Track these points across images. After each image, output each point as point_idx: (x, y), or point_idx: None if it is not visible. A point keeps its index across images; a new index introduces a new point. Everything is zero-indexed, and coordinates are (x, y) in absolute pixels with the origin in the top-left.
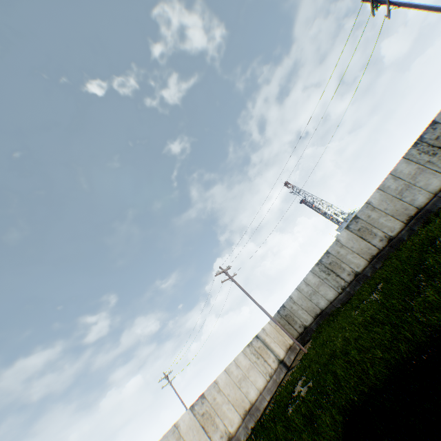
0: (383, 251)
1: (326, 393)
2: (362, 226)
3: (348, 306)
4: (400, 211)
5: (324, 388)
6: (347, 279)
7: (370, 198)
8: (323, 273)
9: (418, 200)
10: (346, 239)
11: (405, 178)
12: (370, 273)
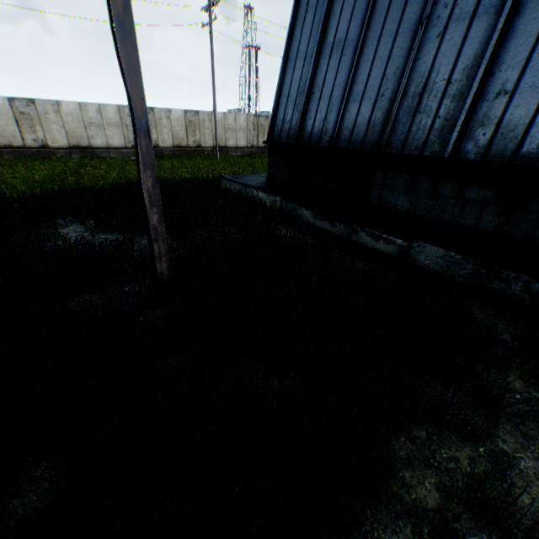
0: (29, 150)
1: None
2: (31, 114)
3: None
4: (78, 135)
5: None
6: None
7: (65, 103)
8: None
9: (97, 141)
10: None
11: (106, 119)
12: None
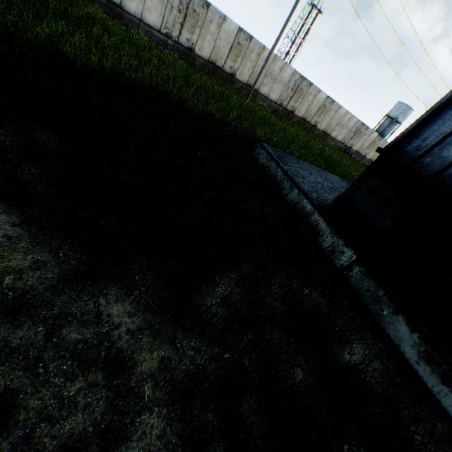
0: None
1: None
2: None
3: None
4: None
5: None
6: None
7: None
8: None
9: (131, 5)
10: None
11: None
12: None
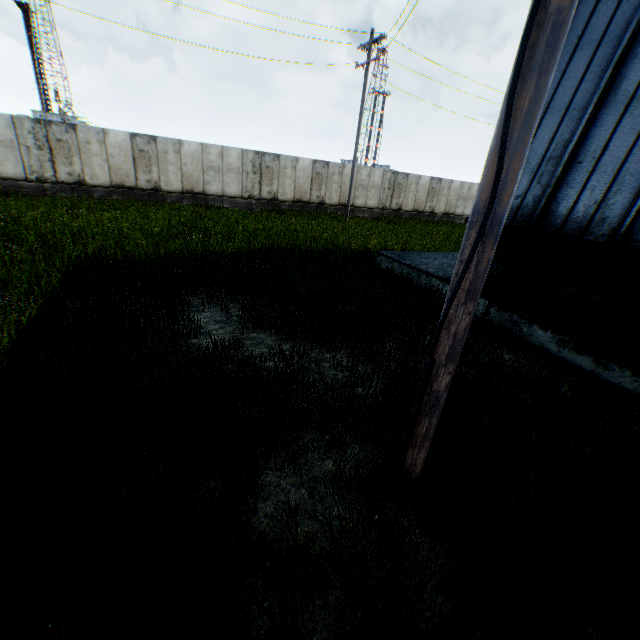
0: (140, 191)
1: (1, 246)
2: (150, 152)
3: (46, 200)
4: (193, 179)
5: (0, 240)
6: (63, 177)
7: (187, 143)
8: (34, 139)
9: (212, 187)
10: (118, 144)
11: (226, 164)
12: (101, 196)
